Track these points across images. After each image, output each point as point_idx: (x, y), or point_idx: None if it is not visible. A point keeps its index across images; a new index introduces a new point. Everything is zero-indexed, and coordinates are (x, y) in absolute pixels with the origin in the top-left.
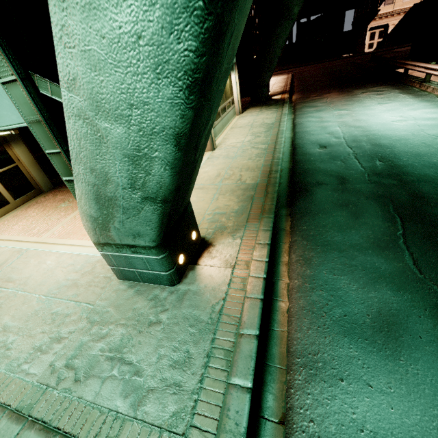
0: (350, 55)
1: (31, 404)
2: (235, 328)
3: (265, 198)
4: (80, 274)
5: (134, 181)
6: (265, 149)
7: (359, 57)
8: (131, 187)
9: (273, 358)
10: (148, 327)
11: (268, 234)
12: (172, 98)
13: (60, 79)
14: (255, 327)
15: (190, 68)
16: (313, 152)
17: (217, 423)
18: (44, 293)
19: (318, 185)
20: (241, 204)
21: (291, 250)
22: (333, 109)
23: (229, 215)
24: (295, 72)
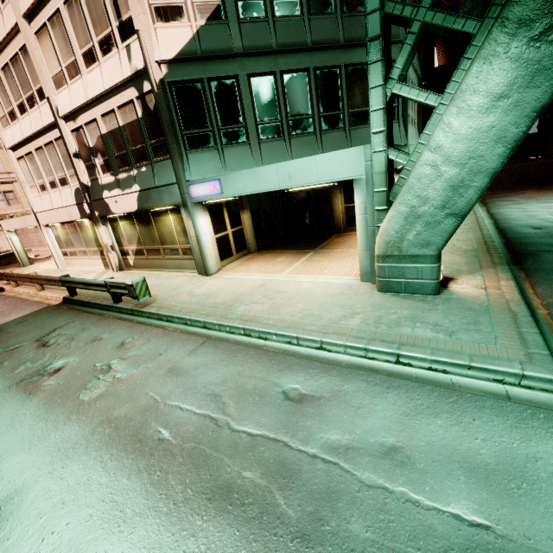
0: (537, 157)
1: (364, 334)
2: (507, 312)
3: (490, 256)
4: (340, 290)
5: (447, 202)
6: (469, 229)
7: (552, 159)
8: (441, 207)
9: (546, 332)
10: (428, 311)
11: (508, 274)
12: (501, 153)
13: (429, 147)
14: (526, 312)
15: (518, 139)
16: (527, 232)
17: (520, 342)
18: (318, 297)
19: (545, 252)
20: (467, 259)
21: (534, 287)
22: (536, 202)
23: (459, 265)
24: None
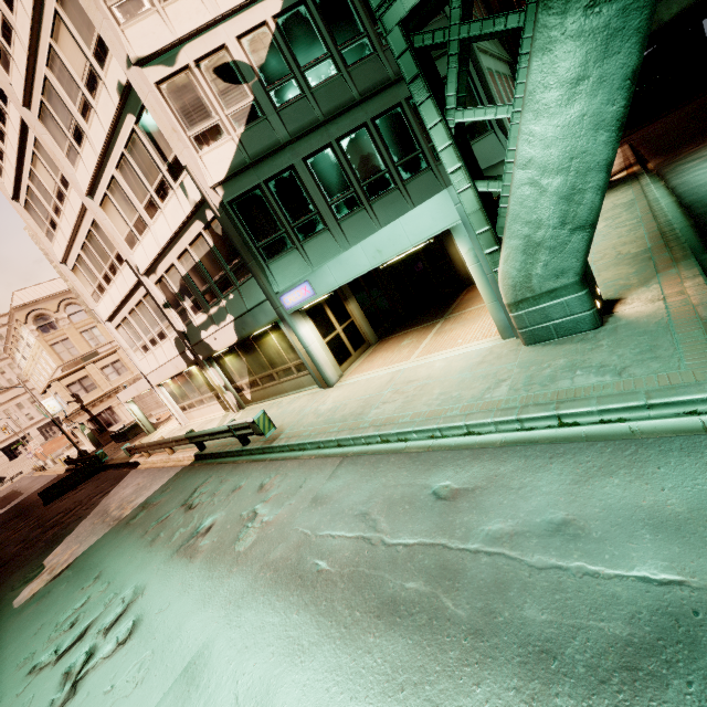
0: None
1: (514, 403)
2: (694, 322)
3: (670, 252)
4: (480, 358)
5: (565, 217)
6: (639, 222)
7: None
8: (561, 225)
9: None
10: (590, 351)
11: (695, 269)
12: (606, 140)
13: (519, 165)
14: None
15: (620, 117)
16: None
17: None
18: (455, 375)
19: None
20: (637, 267)
21: None
22: None
23: (627, 278)
24: (632, 141)
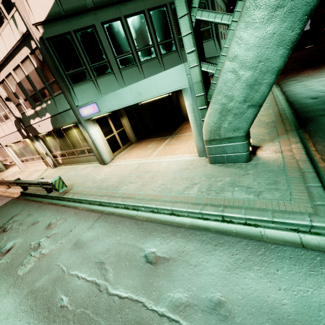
0: (311, 46)
1: (200, 201)
2: (297, 170)
3: (284, 125)
4: (186, 165)
5: (247, 97)
6: (269, 105)
7: (321, 45)
8: (243, 102)
9: None
10: (243, 176)
11: (297, 138)
12: (282, 54)
13: (228, 58)
14: (311, 169)
15: (294, 41)
16: (307, 102)
17: (308, 196)
18: (171, 173)
19: (321, 116)
20: (268, 130)
21: (315, 145)
22: (312, 78)
23: (263, 135)
24: None
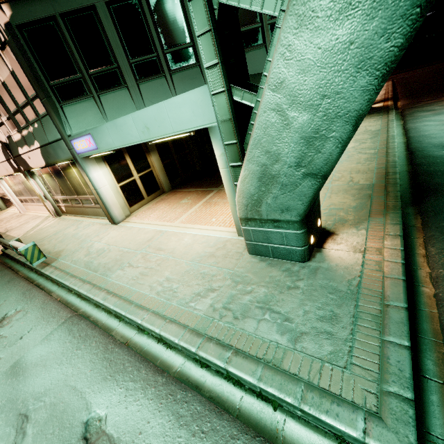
0: None
1: (204, 328)
2: (378, 299)
3: (386, 196)
4: (214, 249)
5: (302, 159)
6: (375, 154)
7: None
8: (296, 166)
9: (425, 332)
10: (287, 290)
11: (398, 227)
12: (365, 86)
13: (270, 84)
14: (402, 301)
15: (390, 60)
16: (438, 155)
17: (379, 366)
18: (189, 259)
19: None
20: (358, 201)
21: (427, 244)
22: None
23: (347, 210)
24: (395, 79)
